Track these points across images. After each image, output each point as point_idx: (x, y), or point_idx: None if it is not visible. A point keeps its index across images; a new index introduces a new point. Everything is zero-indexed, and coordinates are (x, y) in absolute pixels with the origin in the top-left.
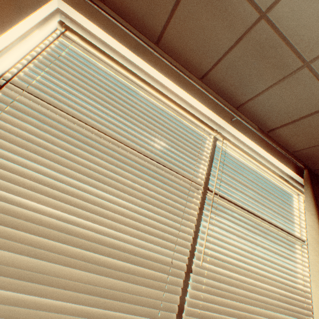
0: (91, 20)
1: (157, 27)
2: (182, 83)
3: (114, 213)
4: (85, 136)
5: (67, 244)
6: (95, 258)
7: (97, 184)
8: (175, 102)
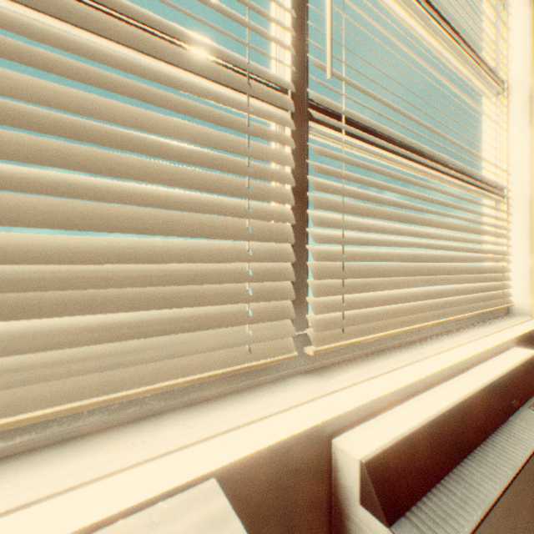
0: None
1: None
2: None
3: None
4: None
5: None
6: None
7: None
8: None
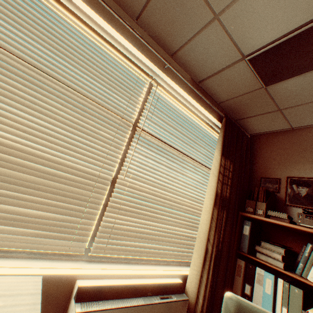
0: None
1: None
2: (115, 23)
3: (47, 135)
4: (11, 65)
5: (4, 154)
6: (31, 166)
7: (29, 111)
8: (110, 43)
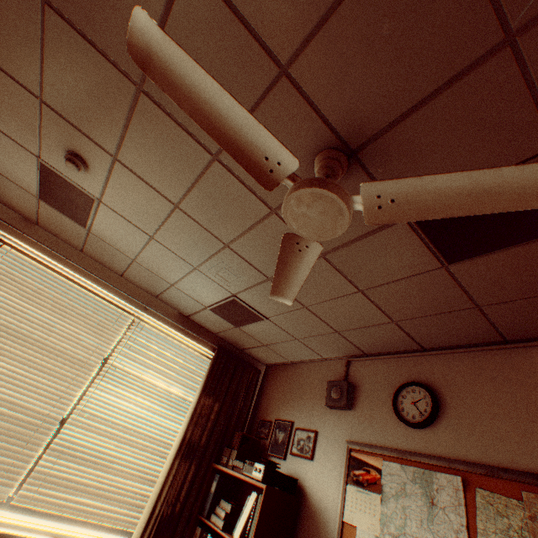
0: (24, 241)
1: (79, 245)
2: (100, 280)
3: (9, 377)
4: None
5: None
6: None
7: (1, 357)
8: (96, 292)
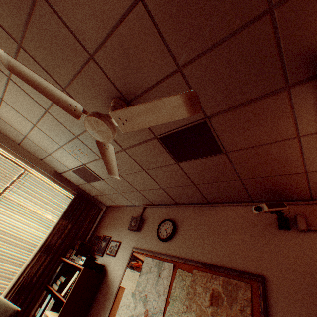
0: None
1: None
2: (4, 145)
3: None
4: None
5: None
6: None
7: None
8: (0, 152)
